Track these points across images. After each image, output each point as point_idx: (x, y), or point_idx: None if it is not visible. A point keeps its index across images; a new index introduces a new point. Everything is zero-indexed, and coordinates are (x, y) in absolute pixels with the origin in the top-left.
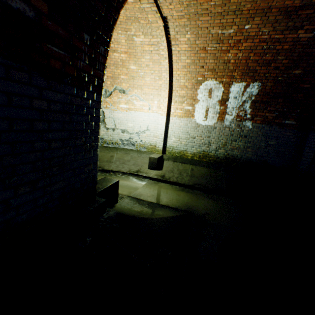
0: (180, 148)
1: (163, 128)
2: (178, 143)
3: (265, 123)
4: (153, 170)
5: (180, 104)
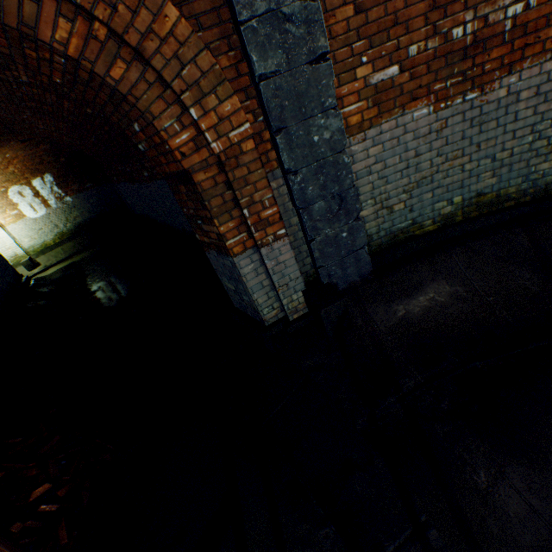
0: (39, 243)
1: (9, 238)
2: (34, 240)
3: (78, 193)
4: (35, 269)
5: (5, 214)
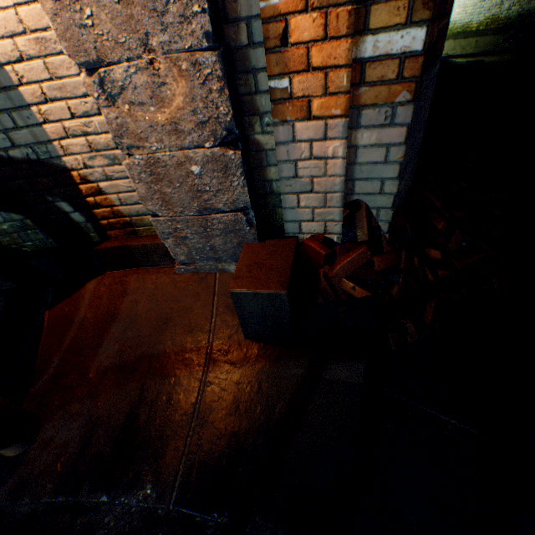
0: (463, 21)
1: None
2: (462, 15)
3: None
4: None
5: None
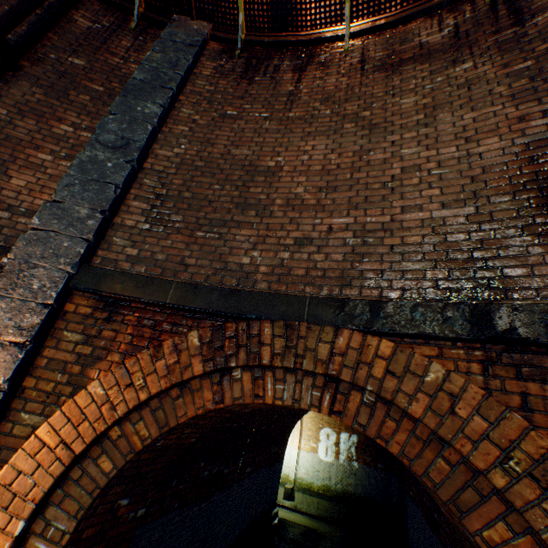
0: (308, 479)
1: (295, 459)
2: (306, 474)
3: (366, 464)
4: (287, 499)
5: (308, 441)
